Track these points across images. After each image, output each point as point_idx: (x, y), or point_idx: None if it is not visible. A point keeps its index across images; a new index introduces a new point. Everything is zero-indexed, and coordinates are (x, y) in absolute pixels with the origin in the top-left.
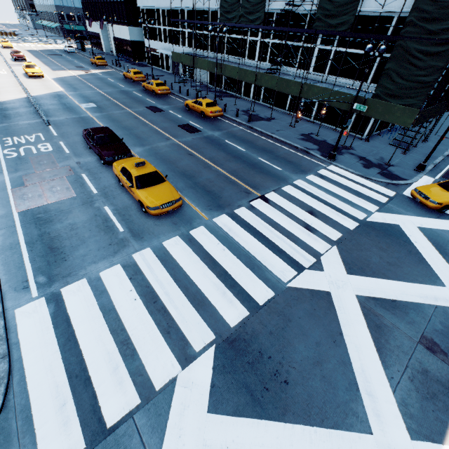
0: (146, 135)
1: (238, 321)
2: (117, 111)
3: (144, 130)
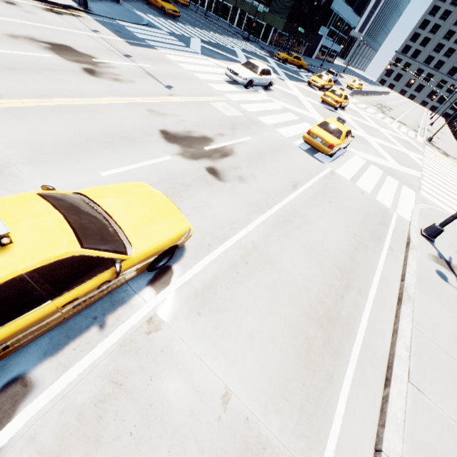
0: None
1: (206, 41)
2: None
3: None
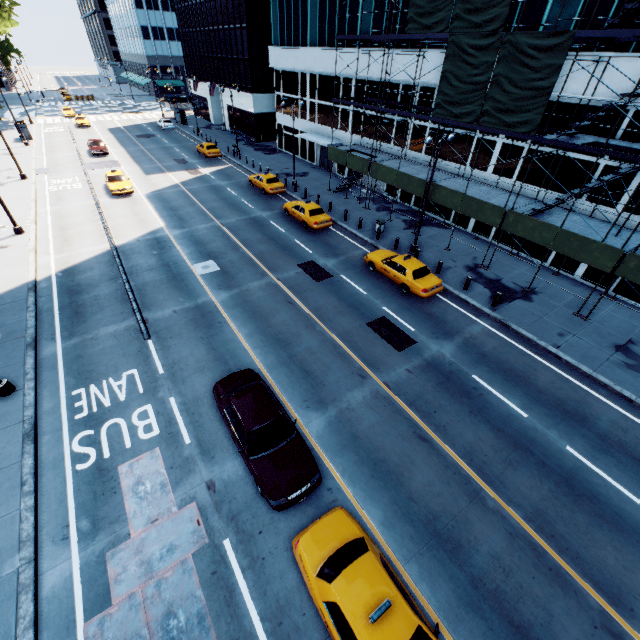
0: (319, 362)
1: None
2: (255, 283)
3: (313, 343)
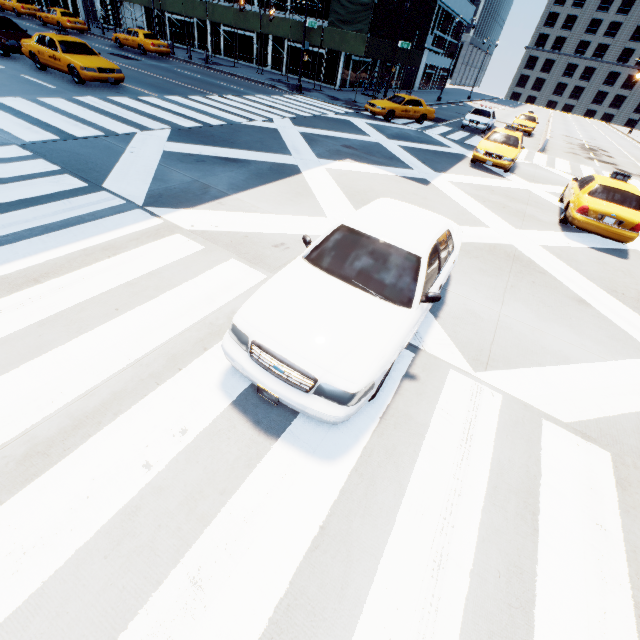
0: None
1: (192, 126)
2: None
3: None
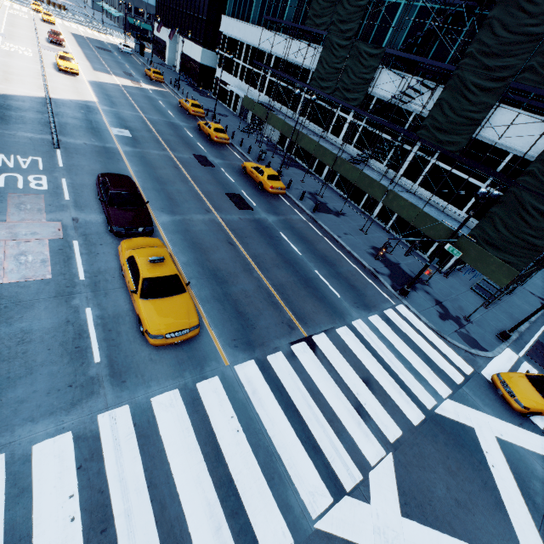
0: (182, 197)
1: None
2: (155, 151)
3: (182, 189)
